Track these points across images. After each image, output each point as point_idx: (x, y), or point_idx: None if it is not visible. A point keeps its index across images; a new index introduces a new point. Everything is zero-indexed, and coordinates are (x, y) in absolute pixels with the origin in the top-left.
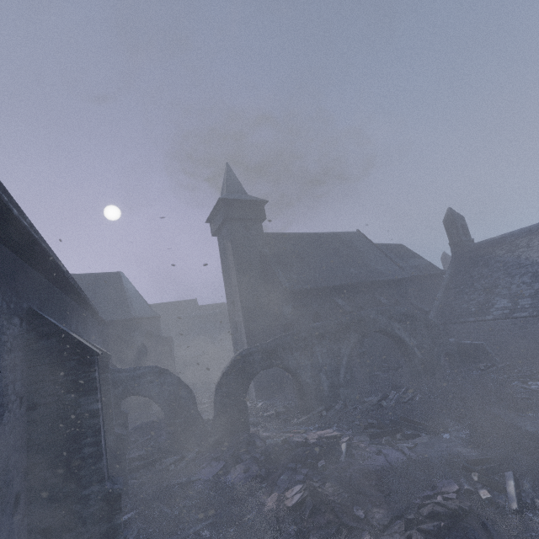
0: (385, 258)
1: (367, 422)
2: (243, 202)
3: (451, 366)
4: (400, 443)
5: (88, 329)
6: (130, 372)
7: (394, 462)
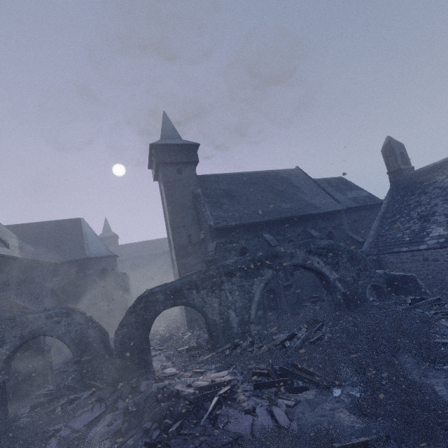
0: (321, 192)
1: (259, 367)
2: (175, 146)
3: (379, 298)
4: (282, 398)
5: (3, 274)
6: (38, 314)
7: (254, 432)
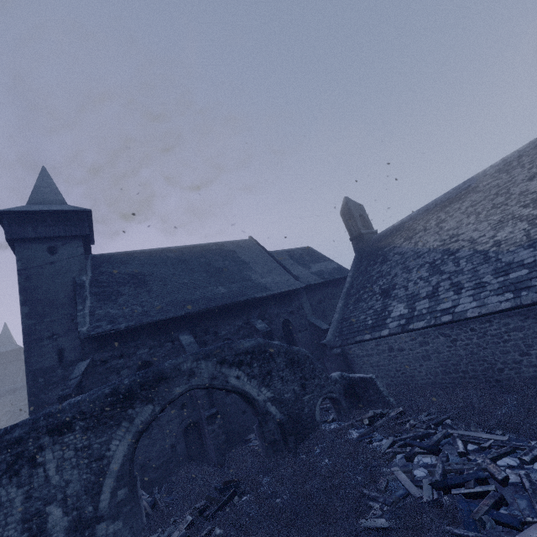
0: (276, 267)
1: None
2: (47, 214)
3: (339, 416)
4: None
5: None
6: None
7: None
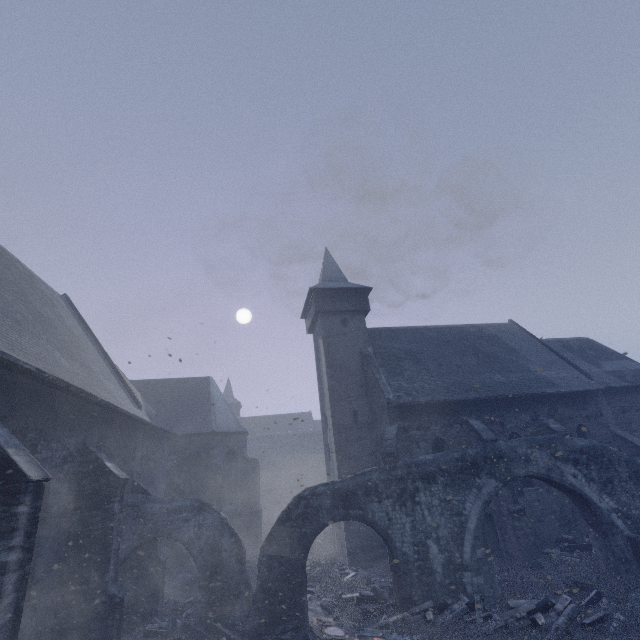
0: (556, 360)
1: None
2: (340, 291)
3: None
4: None
5: (132, 443)
6: (165, 503)
7: None
